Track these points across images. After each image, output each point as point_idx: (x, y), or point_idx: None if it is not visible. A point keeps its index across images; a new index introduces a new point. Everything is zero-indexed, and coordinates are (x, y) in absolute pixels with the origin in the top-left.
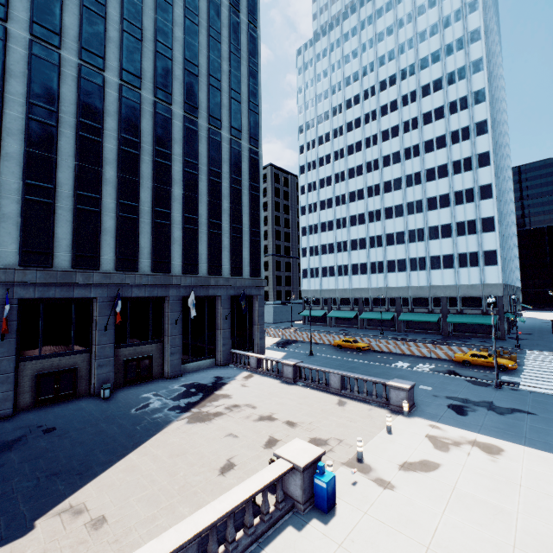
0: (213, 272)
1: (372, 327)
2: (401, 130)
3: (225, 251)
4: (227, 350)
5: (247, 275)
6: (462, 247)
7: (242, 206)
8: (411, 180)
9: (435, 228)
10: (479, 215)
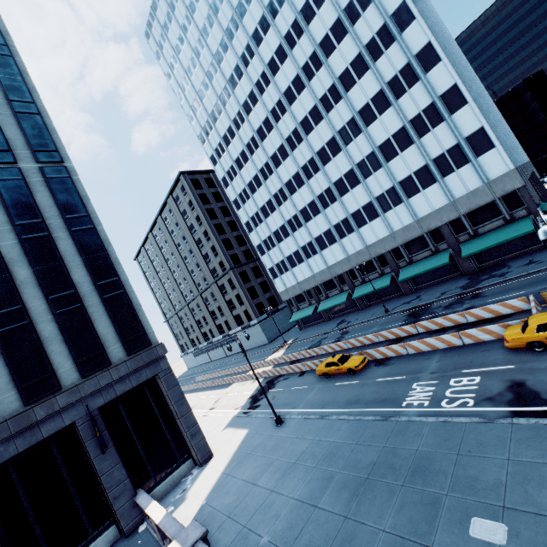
0: (36, 395)
1: (375, 302)
2: (286, 47)
3: (54, 346)
4: (128, 501)
5: (121, 356)
6: (434, 148)
7: (62, 258)
8: (328, 100)
9: (386, 144)
10: (435, 93)
